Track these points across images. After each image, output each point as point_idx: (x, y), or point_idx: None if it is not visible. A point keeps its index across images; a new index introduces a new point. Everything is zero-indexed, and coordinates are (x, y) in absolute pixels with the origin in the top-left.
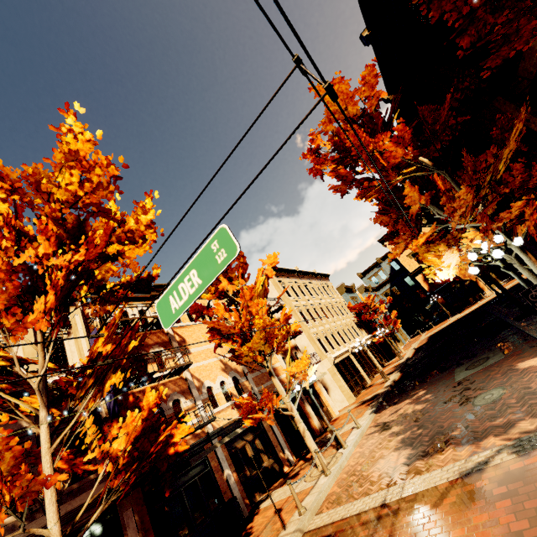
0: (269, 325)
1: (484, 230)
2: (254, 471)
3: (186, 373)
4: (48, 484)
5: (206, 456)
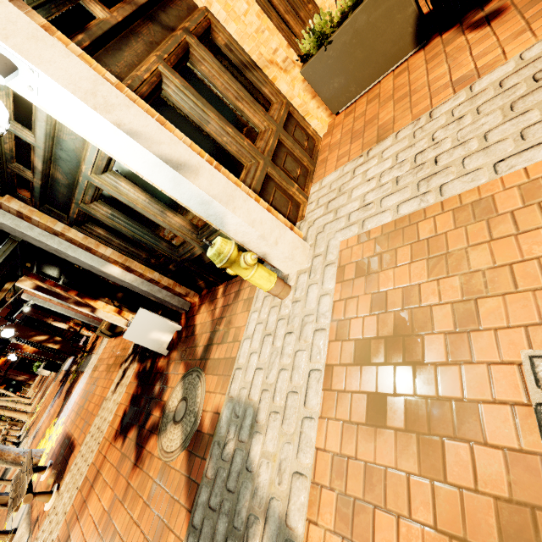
0: None
1: None
2: None
3: None
4: None
5: None
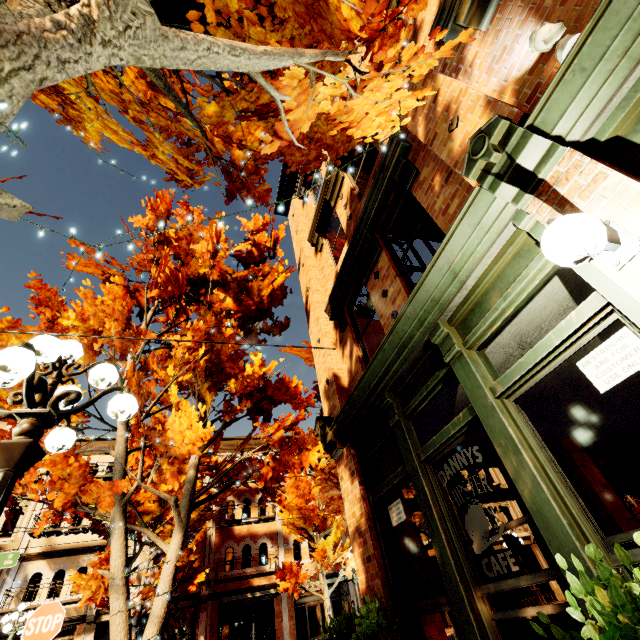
0: (304, 509)
1: (336, 510)
2: (318, 634)
3: (279, 522)
4: (131, 581)
5: (274, 600)
